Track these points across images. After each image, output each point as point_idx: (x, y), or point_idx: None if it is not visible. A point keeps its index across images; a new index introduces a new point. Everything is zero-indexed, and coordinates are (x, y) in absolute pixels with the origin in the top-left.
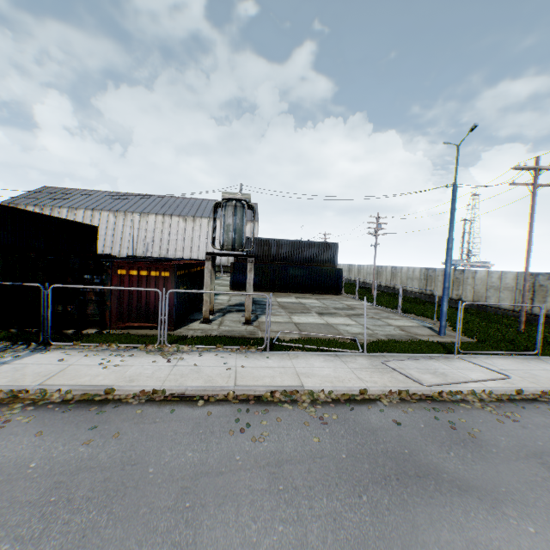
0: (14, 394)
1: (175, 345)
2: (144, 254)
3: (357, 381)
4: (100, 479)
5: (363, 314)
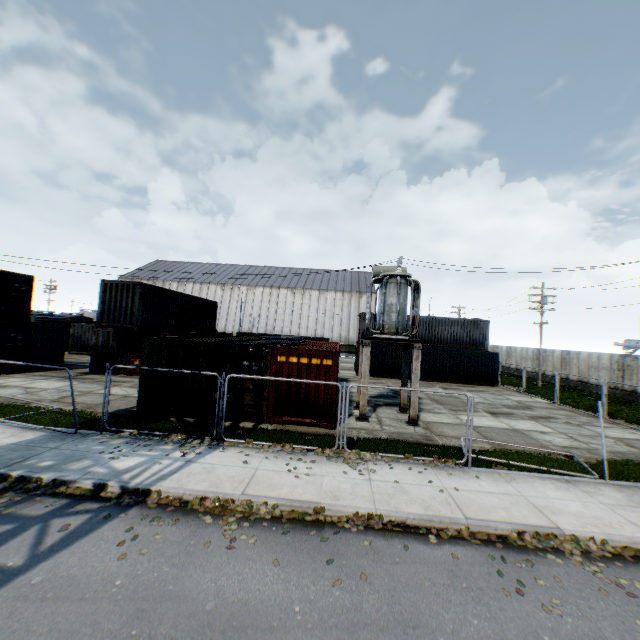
0: (219, 502)
1: (356, 451)
2: (250, 330)
3: (632, 526)
4: None
5: (550, 417)
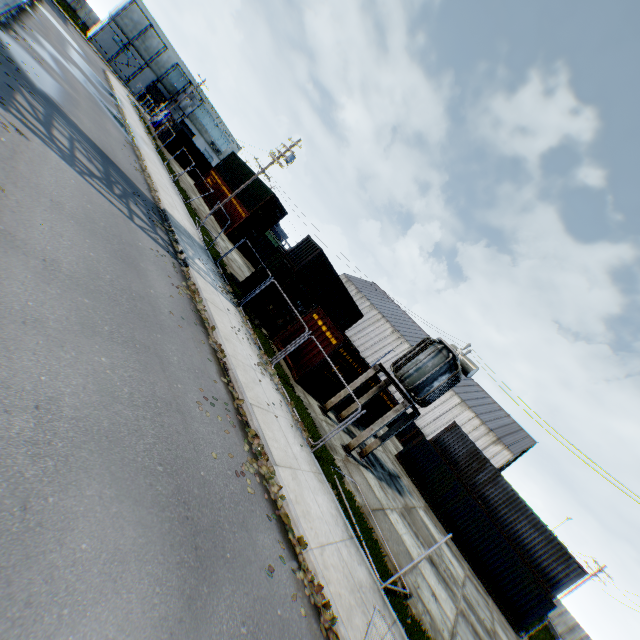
0: (196, 290)
1: (275, 372)
2: (380, 375)
3: (316, 539)
4: (148, 313)
5: None
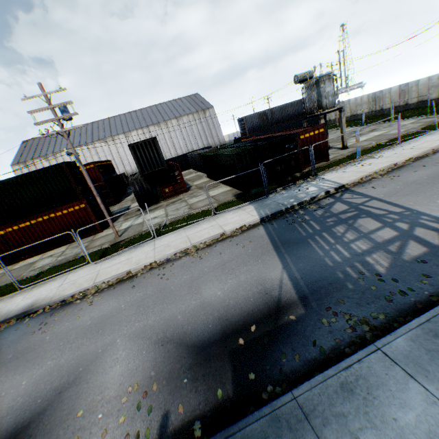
0: (366, 177)
1: (364, 156)
2: None
3: None
4: None
5: (375, 129)
